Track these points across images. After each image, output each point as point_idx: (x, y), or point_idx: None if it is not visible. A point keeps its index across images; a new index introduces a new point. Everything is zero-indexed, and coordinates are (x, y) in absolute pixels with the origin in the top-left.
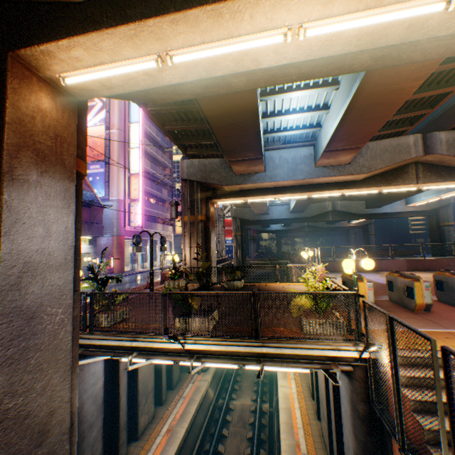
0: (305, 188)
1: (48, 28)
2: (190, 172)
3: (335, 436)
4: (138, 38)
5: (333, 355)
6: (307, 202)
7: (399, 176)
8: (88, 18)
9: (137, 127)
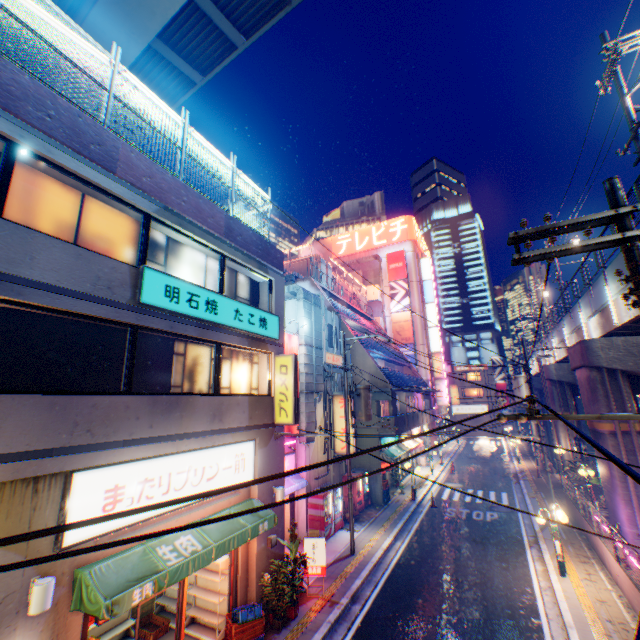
0: None
1: None
2: (558, 374)
3: None
4: None
5: None
6: None
7: None
8: None
9: (432, 307)
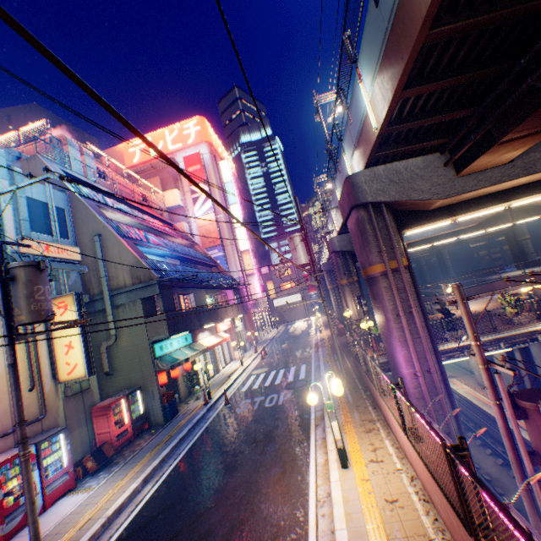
0: (430, 240)
1: (416, 221)
2: (340, 245)
3: (528, 384)
4: (451, 218)
5: (534, 329)
6: None
7: (498, 219)
8: (434, 215)
9: (237, 208)
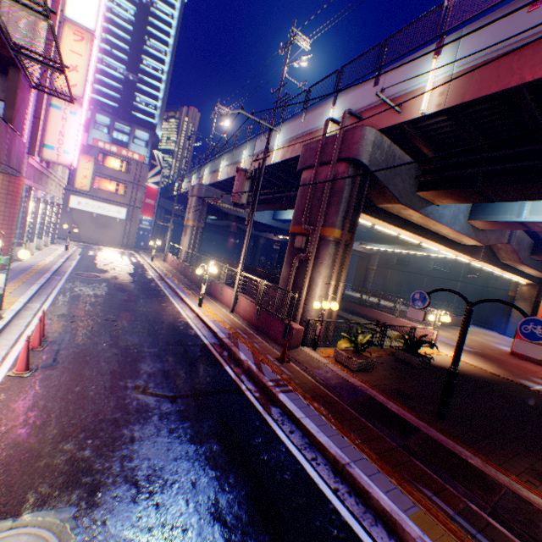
0: (433, 236)
1: None
2: (374, 156)
3: None
4: None
5: None
6: None
7: (476, 250)
8: None
9: None
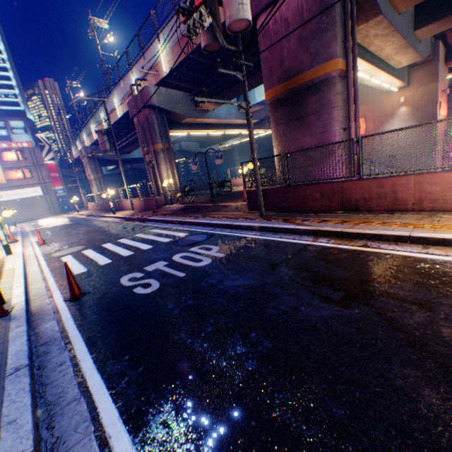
0: (227, 127)
1: None
2: (160, 100)
3: None
4: None
5: None
6: (182, 140)
7: (262, 124)
8: None
9: None
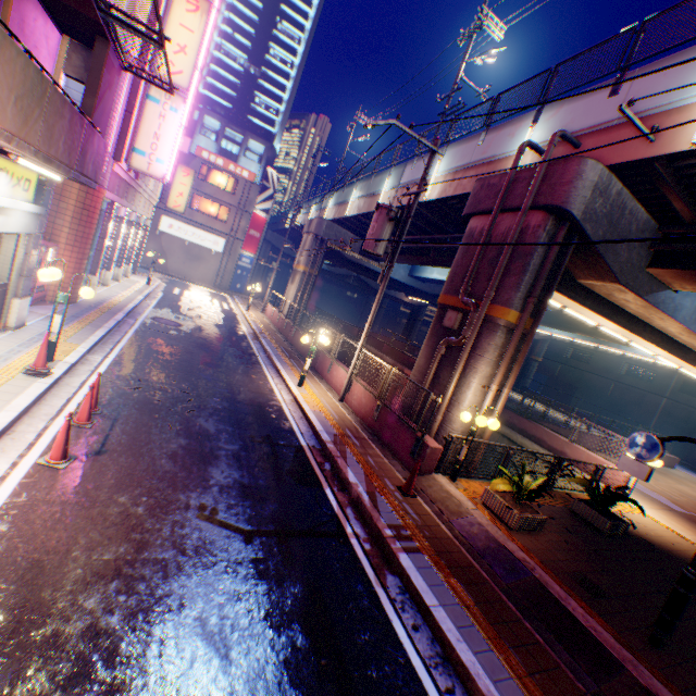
0: (652, 335)
1: None
2: (592, 206)
3: None
4: None
5: None
6: None
7: None
8: None
9: None
